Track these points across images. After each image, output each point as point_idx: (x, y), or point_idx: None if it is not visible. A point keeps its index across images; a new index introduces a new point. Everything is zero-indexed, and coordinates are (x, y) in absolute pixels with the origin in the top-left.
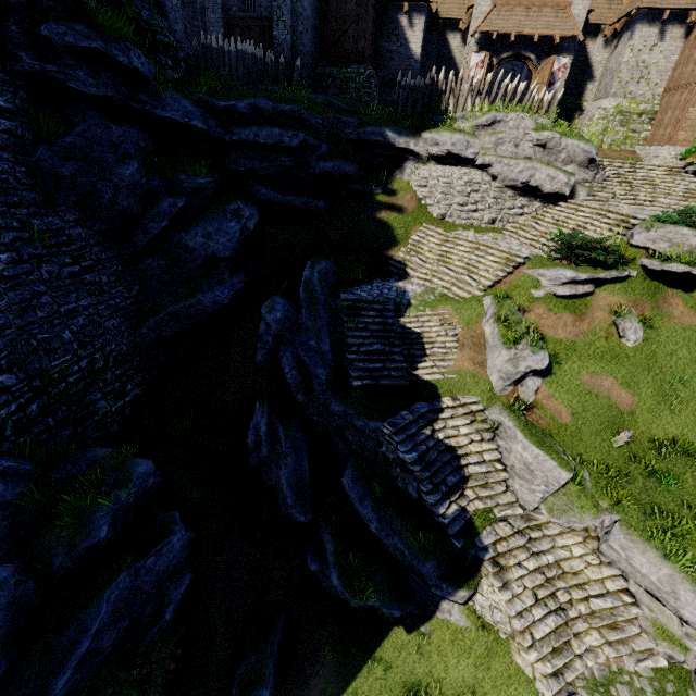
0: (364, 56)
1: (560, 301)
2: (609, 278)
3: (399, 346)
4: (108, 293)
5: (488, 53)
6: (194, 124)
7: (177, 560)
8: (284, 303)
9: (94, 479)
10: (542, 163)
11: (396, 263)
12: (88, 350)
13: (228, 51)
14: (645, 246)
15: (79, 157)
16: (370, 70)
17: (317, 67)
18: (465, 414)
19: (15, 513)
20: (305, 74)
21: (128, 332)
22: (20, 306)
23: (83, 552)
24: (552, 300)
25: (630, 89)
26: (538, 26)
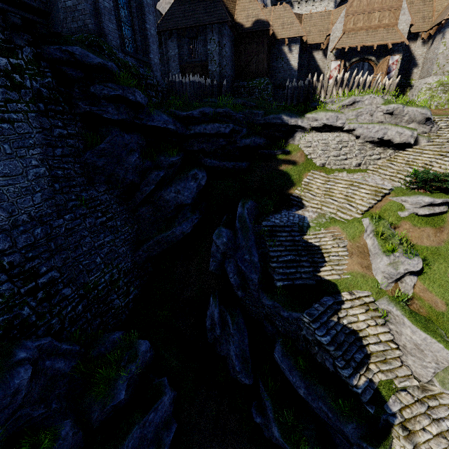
0: (263, 72)
1: (421, 219)
2: None
3: (305, 255)
4: (120, 231)
5: (343, 60)
6: (169, 127)
7: (167, 413)
8: (227, 231)
9: (116, 356)
10: (391, 125)
11: (295, 198)
12: (109, 268)
13: (185, 82)
14: None
15: (107, 154)
16: (267, 80)
17: (234, 83)
18: (361, 305)
19: (70, 380)
20: (227, 88)
21: (131, 254)
22: (74, 245)
23: (110, 410)
24: (415, 218)
25: (446, 69)
26: (376, 40)
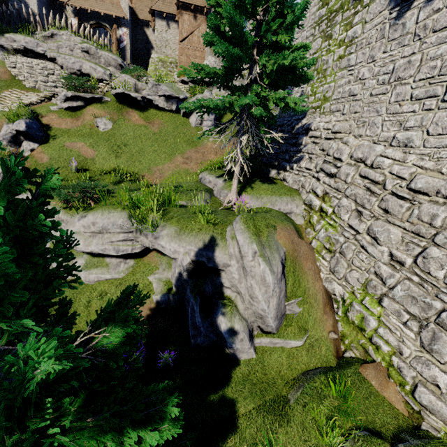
0: None
1: (68, 112)
2: (91, 99)
3: None
4: None
5: (77, 17)
6: None
7: None
8: None
9: None
10: (85, 60)
11: None
12: None
13: None
14: (115, 87)
15: None
16: None
17: None
18: None
19: None
20: None
21: None
22: None
23: None
24: (63, 112)
25: (163, 51)
26: (103, 8)
